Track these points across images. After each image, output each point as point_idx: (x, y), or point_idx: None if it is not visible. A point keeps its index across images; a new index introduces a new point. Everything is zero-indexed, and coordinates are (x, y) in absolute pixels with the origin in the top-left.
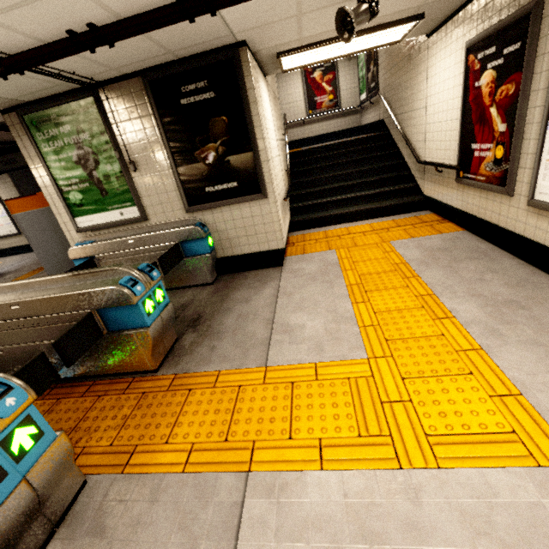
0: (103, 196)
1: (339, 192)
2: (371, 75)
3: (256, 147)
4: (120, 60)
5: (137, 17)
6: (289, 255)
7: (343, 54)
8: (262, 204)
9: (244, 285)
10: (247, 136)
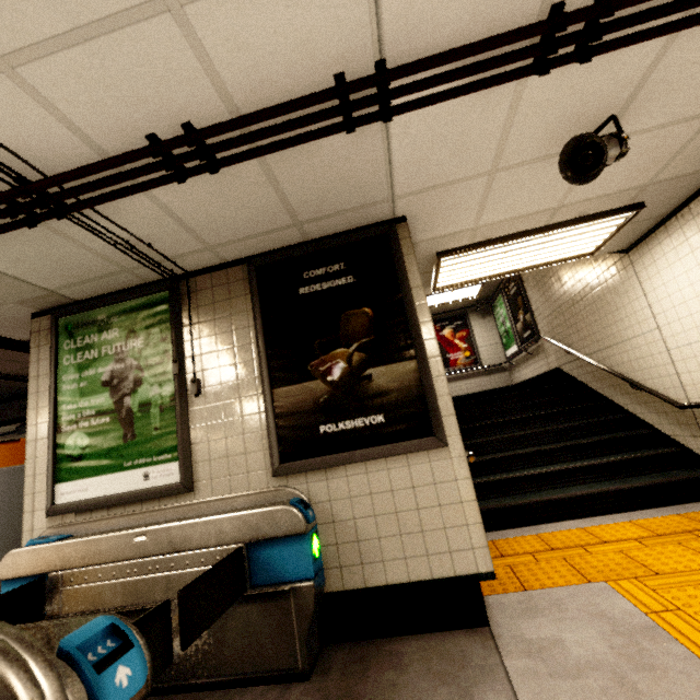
0: (126, 440)
1: (531, 462)
2: (521, 325)
3: (423, 352)
4: (223, 229)
5: (266, 110)
6: (488, 590)
7: (517, 268)
8: (436, 460)
9: (402, 692)
10: (406, 335)
